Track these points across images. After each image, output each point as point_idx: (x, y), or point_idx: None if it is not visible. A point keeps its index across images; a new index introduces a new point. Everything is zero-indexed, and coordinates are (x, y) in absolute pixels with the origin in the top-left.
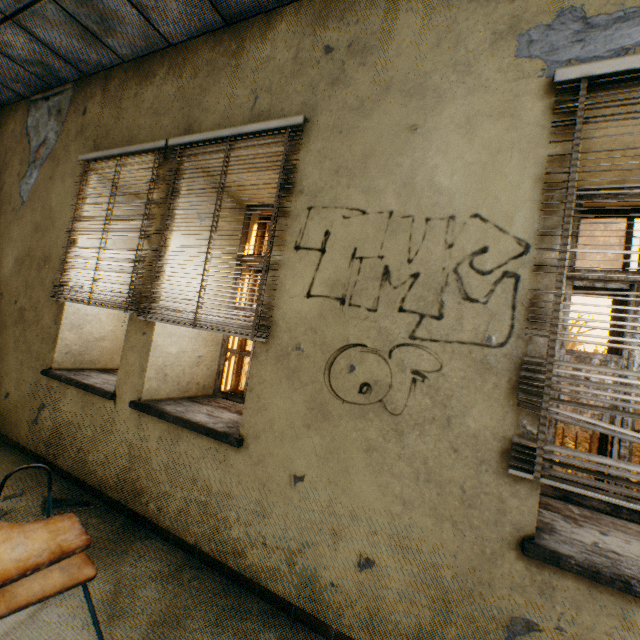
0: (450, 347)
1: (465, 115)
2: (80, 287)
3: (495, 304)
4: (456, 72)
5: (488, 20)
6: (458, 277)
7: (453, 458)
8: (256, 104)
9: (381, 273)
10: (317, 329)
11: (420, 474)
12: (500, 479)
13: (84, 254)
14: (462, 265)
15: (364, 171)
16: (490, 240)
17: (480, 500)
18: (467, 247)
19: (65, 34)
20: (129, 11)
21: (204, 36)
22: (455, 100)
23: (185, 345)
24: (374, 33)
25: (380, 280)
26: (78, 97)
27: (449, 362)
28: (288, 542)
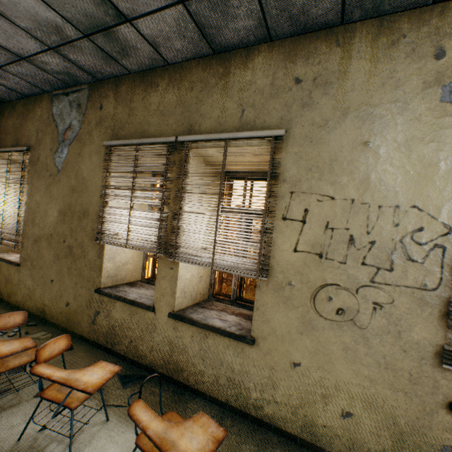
0: (398, 289)
1: (404, 138)
2: (117, 235)
3: (429, 264)
4: (397, 107)
5: (419, 72)
6: (403, 245)
7: (403, 355)
8: (243, 115)
9: (347, 239)
10: (303, 273)
11: (381, 364)
12: (434, 368)
13: (117, 212)
14: (405, 238)
15: (331, 170)
16: (425, 223)
17: (422, 380)
18: (408, 226)
19: (91, 57)
20: (144, 46)
21: (195, 60)
22: (397, 127)
23: (193, 271)
24: (333, 72)
25: (347, 244)
26: (94, 95)
27: (398, 298)
28: (292, 401)
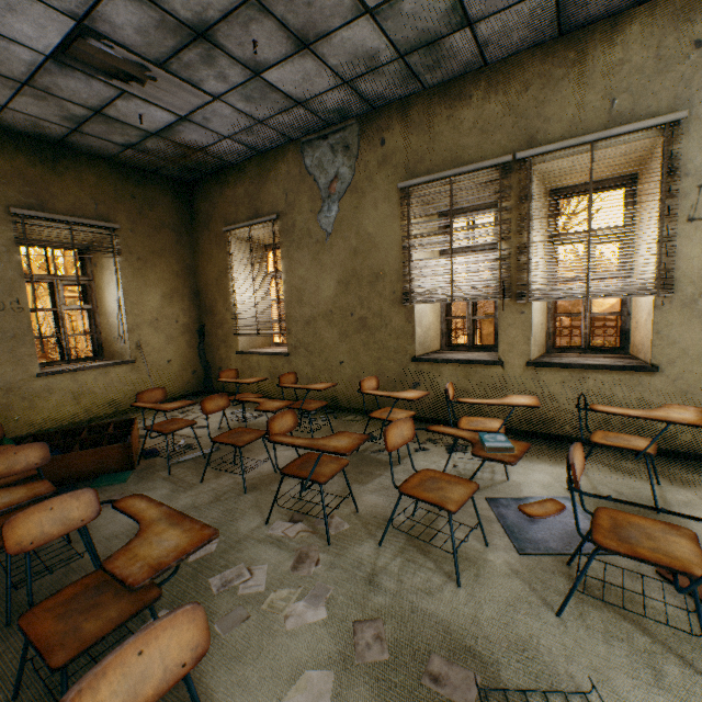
0: None
1: None
2: (433, 290)
3: None
4: None
5: None
6: None
7: None
8: (614, 106)
9: None
10: None
11: None
12: None
13: (430, 264)
14: None
15: None
16: None
17: None
18: None
19: (387, 82)
20: (468, 50)
21: (528, 51)
22: None
23: (537, 317)
24: None
25: None
26: (368, 130)
27: None
28: None
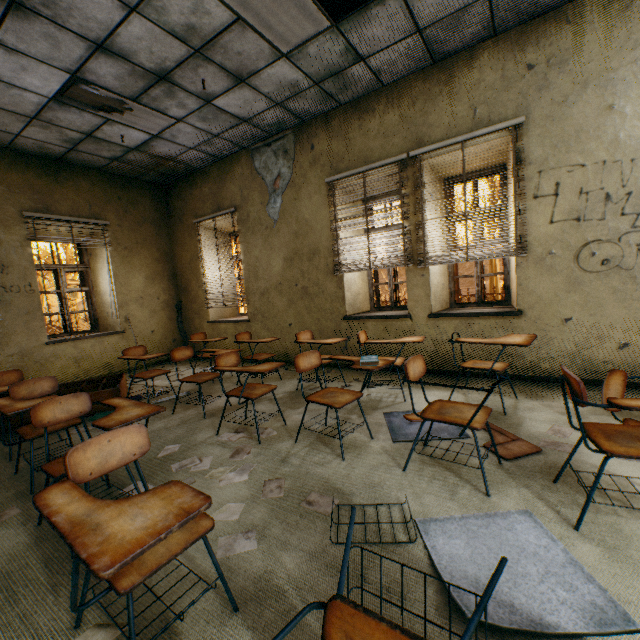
0: None
1: None
2: (356, 262)
3: None
4: (637, 66)
5: None
6: None
7: None
8: (476, 114)
9: (603, 198)
10: (562, 240)
11: None
12: None
13: (352, 241)
14: None
15: (577, 141)
16: None
17: None
18: None
19: (310, 102)
20: (367, 76)
21: (413, 74)
22: (639, 84)
23: (438, 279)
24: (566, 50)
25: (603, 202)
26: (301, 138)
27: None
28: (568, 352)
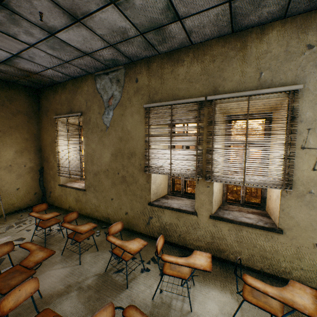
0: None
1: None
2: (161, 167)
3: None
4: None
5: None
6: None
7: None
8: (261, 76)
9: None
10: None
11: None
12: None
13: (159, 152)
14: None
15: None
16: None
17: None
18: None
19: (136, 47)
20: (181, 34)
21: (215, 39)
22: None
23: (217, 187)
24: None
25: None
26: (129, 73)
27: None
28: (316, 268)
